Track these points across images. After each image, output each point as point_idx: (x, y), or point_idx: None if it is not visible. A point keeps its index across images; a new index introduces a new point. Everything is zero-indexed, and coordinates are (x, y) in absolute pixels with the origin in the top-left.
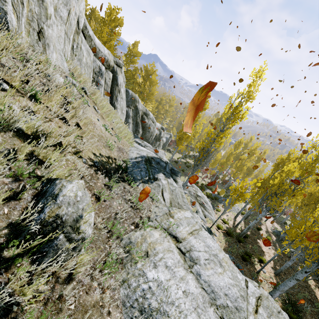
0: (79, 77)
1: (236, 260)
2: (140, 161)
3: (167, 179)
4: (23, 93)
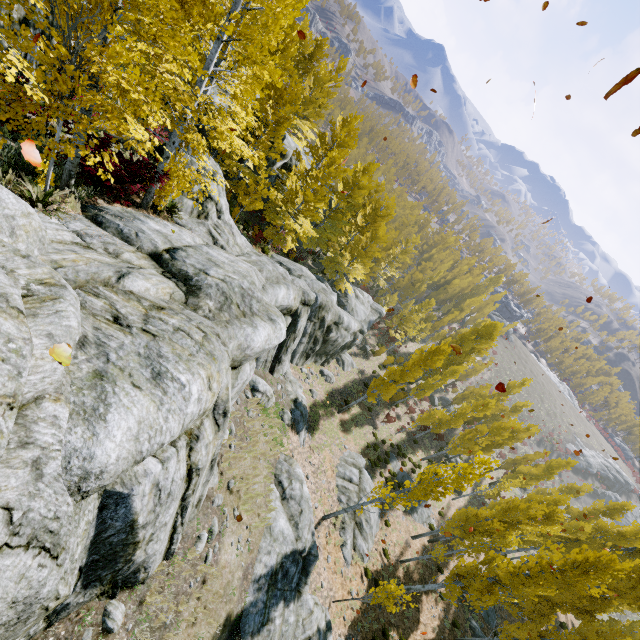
0: (229, 469)
1: None
2: (262, 587)
3: (285, 611)
4: (172, 633)
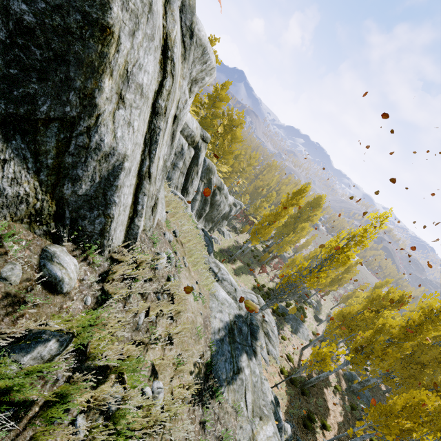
0: (173, 216)
1: (296, 429)
2: (224, 338)
3: (250, 362)
4: (147, 342)
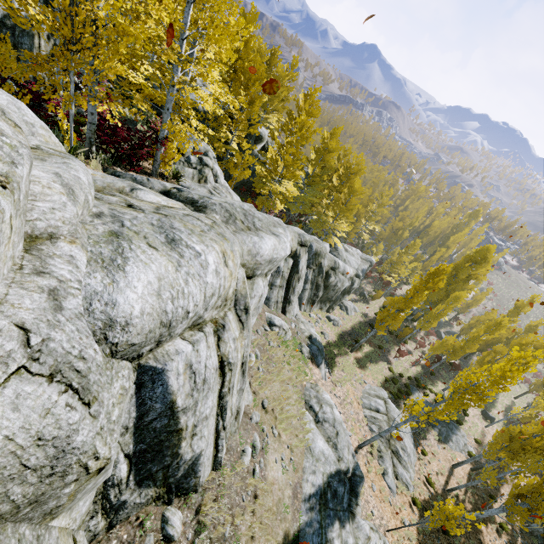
0: (260, 389)
1: None
2: (314, 506)
3: (342, 531)
4: None
